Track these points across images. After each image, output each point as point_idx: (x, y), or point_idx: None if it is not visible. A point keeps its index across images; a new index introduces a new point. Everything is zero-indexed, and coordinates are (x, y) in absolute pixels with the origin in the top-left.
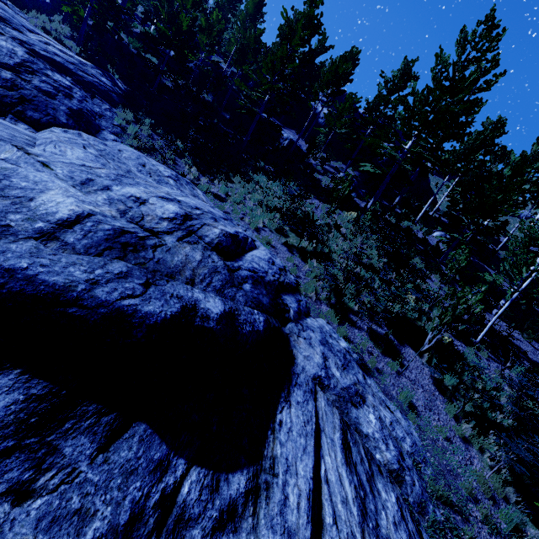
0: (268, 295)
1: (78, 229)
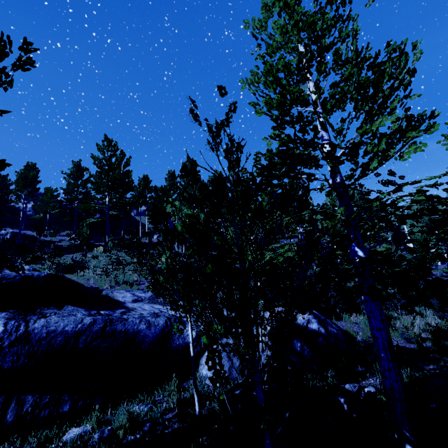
0: None
1: None
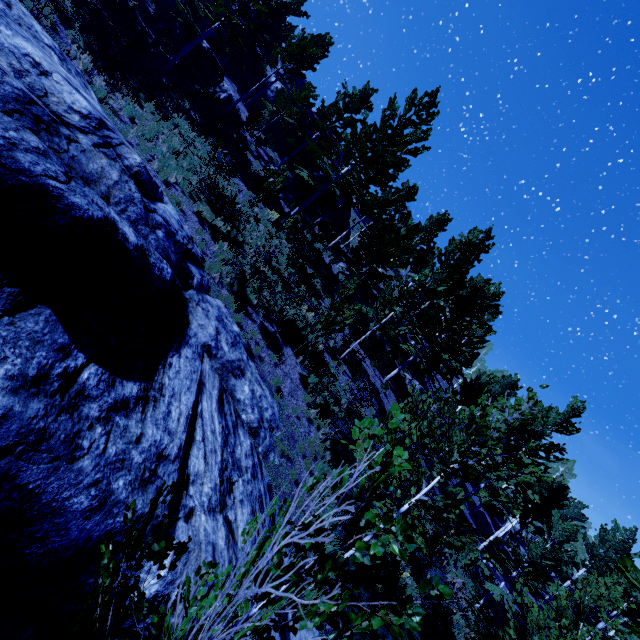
0: (176, 254)
1: None
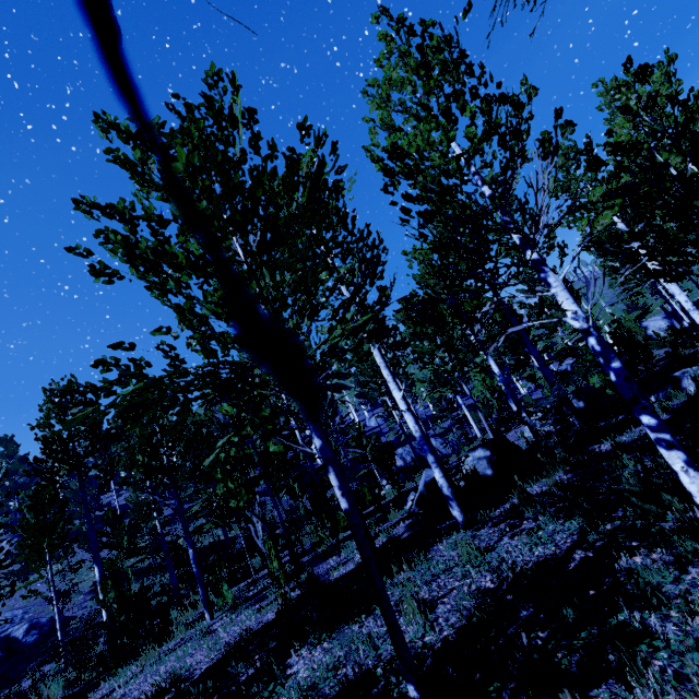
0: None
1: None
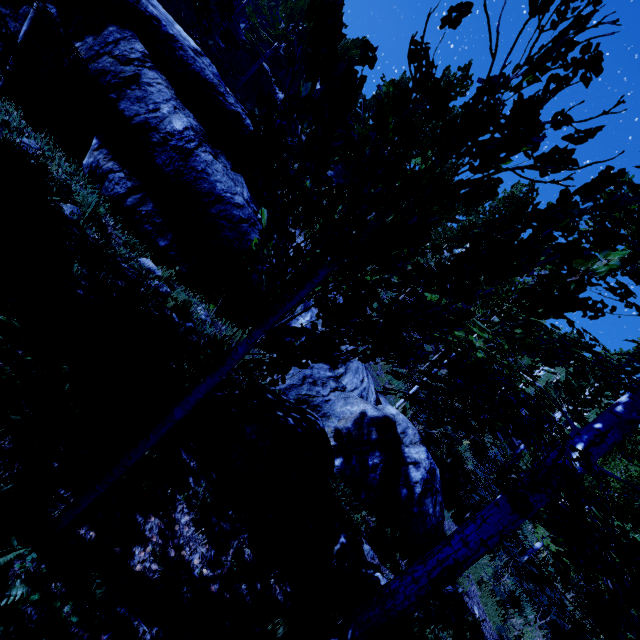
0: None
1: (205, 60)
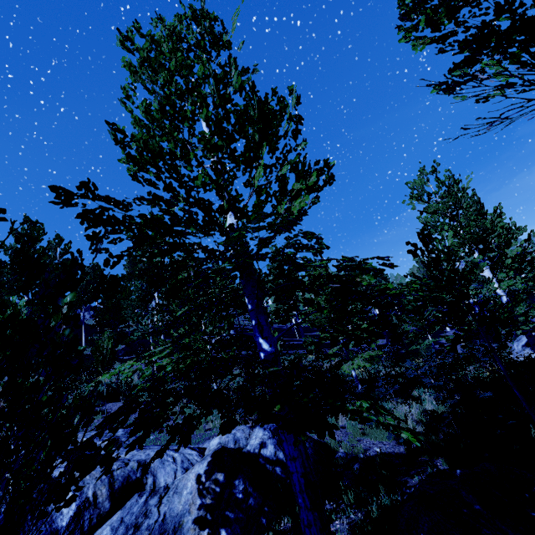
0: None
1: None
